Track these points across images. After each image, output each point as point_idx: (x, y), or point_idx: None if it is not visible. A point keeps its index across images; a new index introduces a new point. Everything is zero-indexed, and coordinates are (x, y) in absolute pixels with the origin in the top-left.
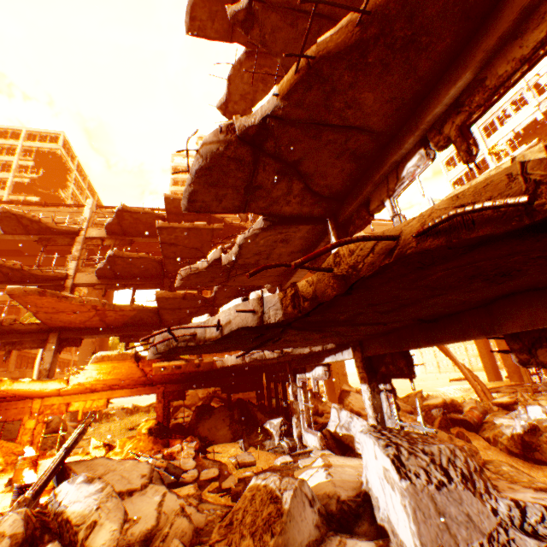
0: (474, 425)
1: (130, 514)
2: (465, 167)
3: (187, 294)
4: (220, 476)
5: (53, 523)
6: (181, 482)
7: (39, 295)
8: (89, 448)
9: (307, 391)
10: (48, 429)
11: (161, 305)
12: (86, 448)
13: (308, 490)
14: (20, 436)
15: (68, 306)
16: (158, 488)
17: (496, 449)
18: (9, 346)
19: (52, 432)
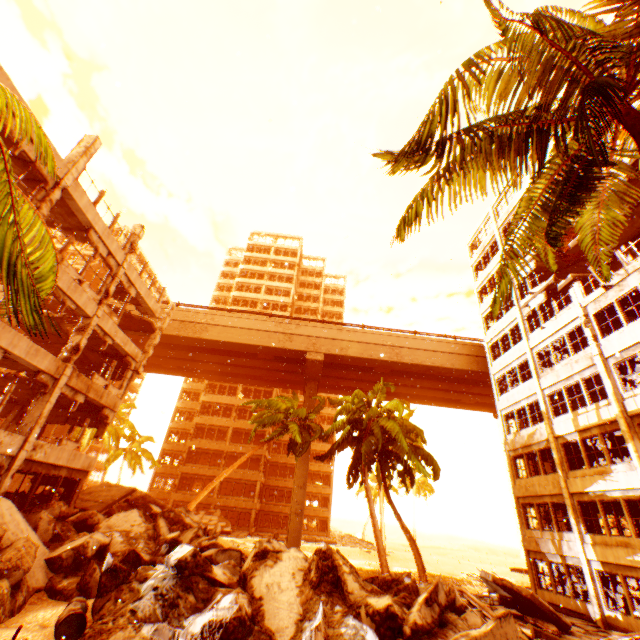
0: None
1: None
2: (487, 273)
3: (11, 374)
4: None
5: None
6: None
7: None
8: None
9: (4, 481)
10: None
11: None
12: None
13: None
14: None
15: None
16: None
17: None
18: None
19: None
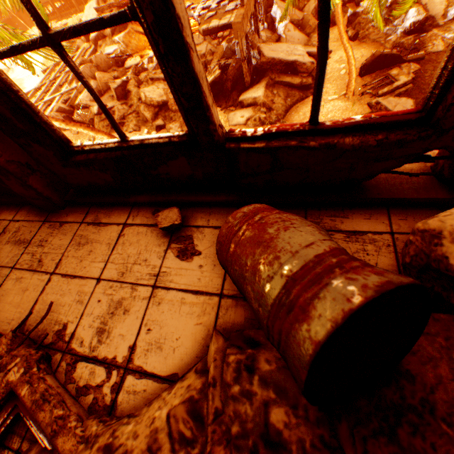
0: (356, 4)
1: (200, 50)
2: None
3: None
4: (229, 36)
5: None
6: (218, 38)
7: None
8: None
9: None
10: None
11: None
12: None
13: (230, 47)
14: None
15: None
16: (206, 43)
17: (346, 21)
18: None
19: None
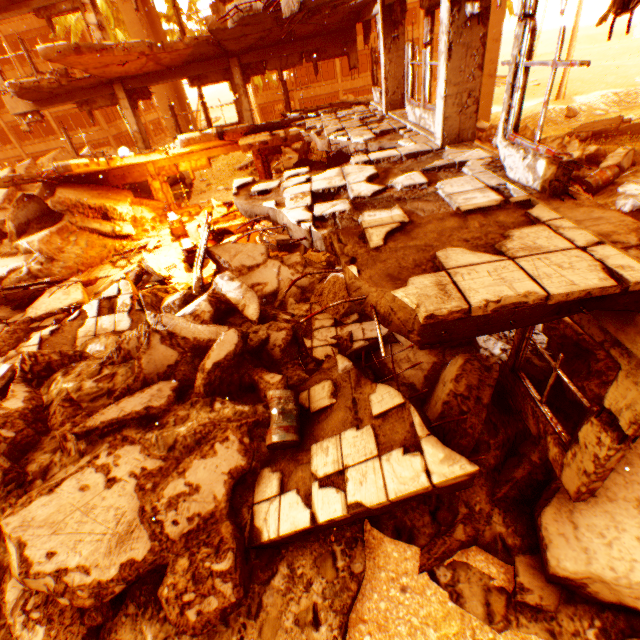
0: (594, 189)
1: (261, 281)
2: None
3: None
4: None
5: (223, 299)
6: (291, 244)
7: (77, 55)
8: (211, 195)
9: None
10: (170, 180)
11: (218, 39)
12: (209, 195)
13: None
14: (155, 195)
15: (114, 60)
16: (274, 263)
17: None
18: (86, 108)
19: (174, 183)
